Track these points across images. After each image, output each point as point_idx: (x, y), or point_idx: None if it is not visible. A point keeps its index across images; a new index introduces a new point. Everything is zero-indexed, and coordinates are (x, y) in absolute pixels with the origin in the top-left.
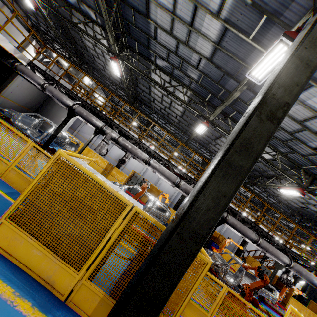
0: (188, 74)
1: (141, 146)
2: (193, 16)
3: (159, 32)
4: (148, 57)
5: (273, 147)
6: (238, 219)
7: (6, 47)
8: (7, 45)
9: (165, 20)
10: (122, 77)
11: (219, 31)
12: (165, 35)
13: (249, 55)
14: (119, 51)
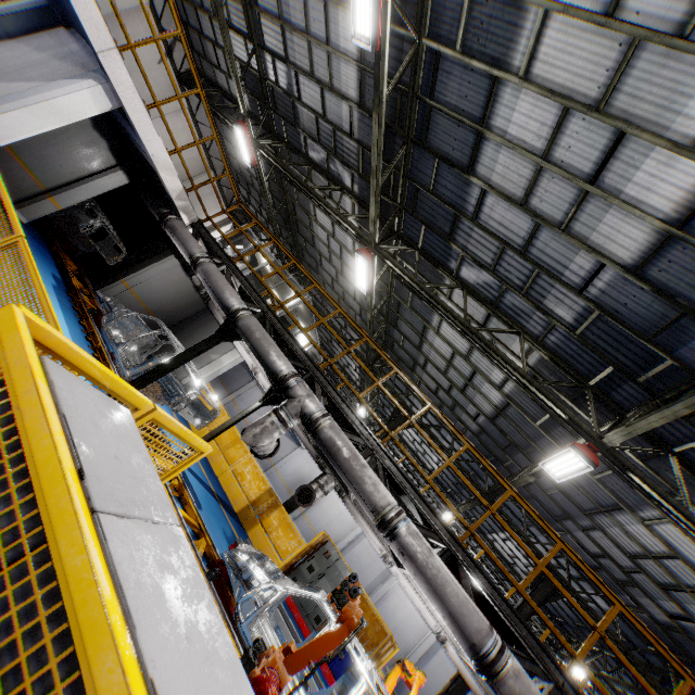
0: (546, 307)
1: (378, 463)
2: (606, 156)
3: (489, 203)
4: (442, 261)
5: None
6: None
7: (166, 183)
8: (171, 180)
9: (516, 174)
10: (369, 295)
11: (691, 191)
12: (505, 209)
13: None
14: (380, 241)
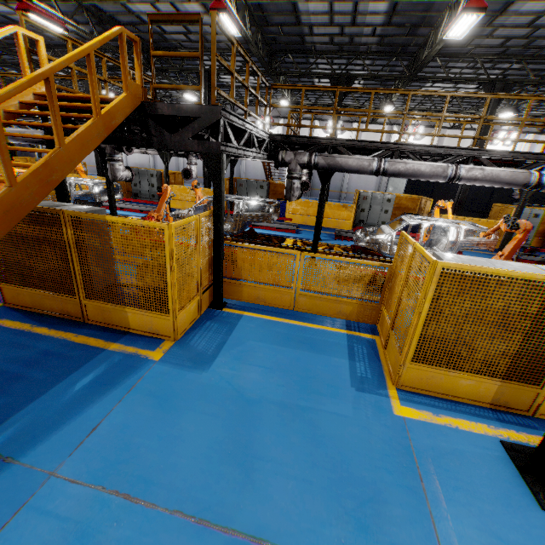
0: None
1: None
2: None
3: None
4: None
5: None
6: None
7: None
8: None
9: None
10: None
11: None
12: None
13: None
14: None
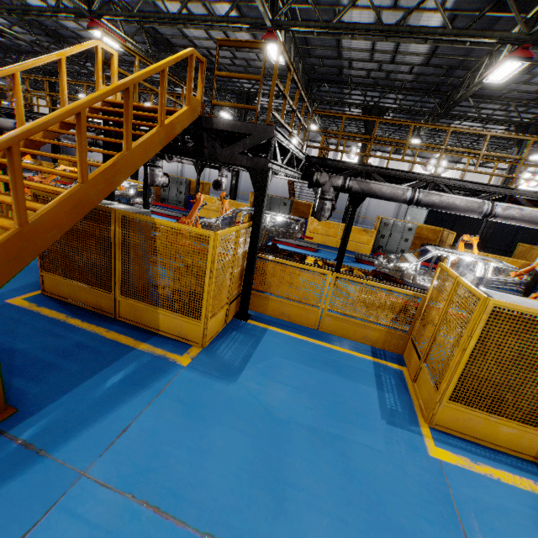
0: None
1: None
2: None
3: None
4: None
5: None
6: None
7: None
8: None
9: None
10: None
11: None
12: None
13: None
14: None
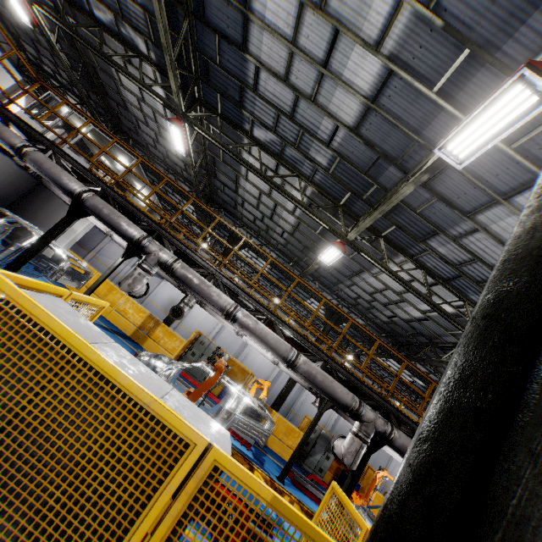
0: (311, 156)
1: (219, 282)
2: (330, 47)
3: (263, 77)
4: (239, 124)
5: (458, 293)
6: (406, 432)
7: None
8: None
9: (277, 55)
10: (188, 156)
11: (377, 77)
12: (275, 83)
13: (429, 122)
14: (187, 109)
